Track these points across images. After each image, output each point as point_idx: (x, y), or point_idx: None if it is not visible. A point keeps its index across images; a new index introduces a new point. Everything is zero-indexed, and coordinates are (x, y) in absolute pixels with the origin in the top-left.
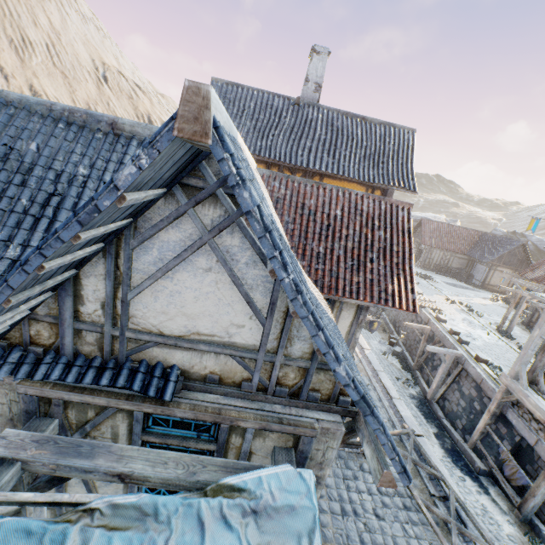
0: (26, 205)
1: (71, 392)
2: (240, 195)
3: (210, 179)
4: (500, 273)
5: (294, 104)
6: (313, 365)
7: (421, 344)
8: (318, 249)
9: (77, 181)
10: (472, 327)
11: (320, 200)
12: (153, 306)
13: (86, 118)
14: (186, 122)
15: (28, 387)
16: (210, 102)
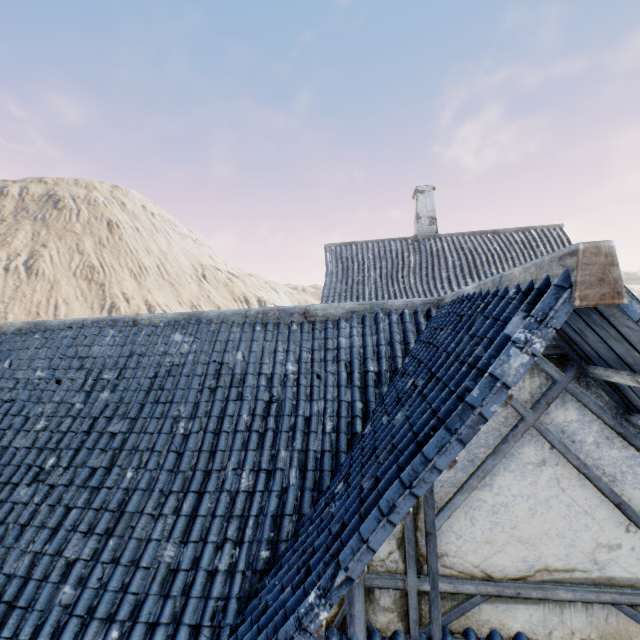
0: (247, 420)
1: None
2: None
3: None
4: None
5: (412, 242)
6: None
7: None
8: None
9: (290, 381)
10: None
11: None
12: (470, 534)
13: (279, 315)
14: (588, 286)
15: None
16: (615, 257)
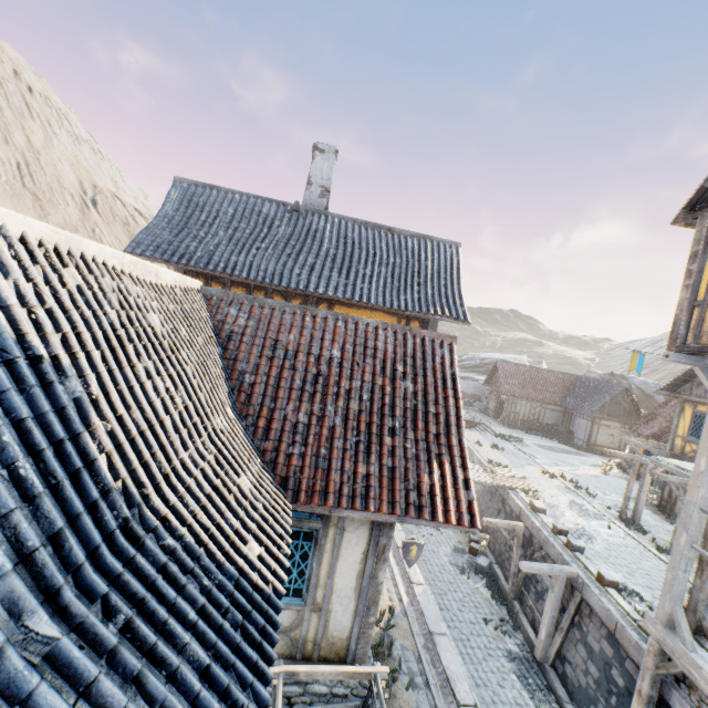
0: None
1: None
2: None
3: None
4: (606, 429)
5: (291, 210)
6: None
7: (514, 553)
8: (297, 417)
9: None
10: (584, 516)
11: (306, 334)
12: None
13: None
14: None
15: None
16: None
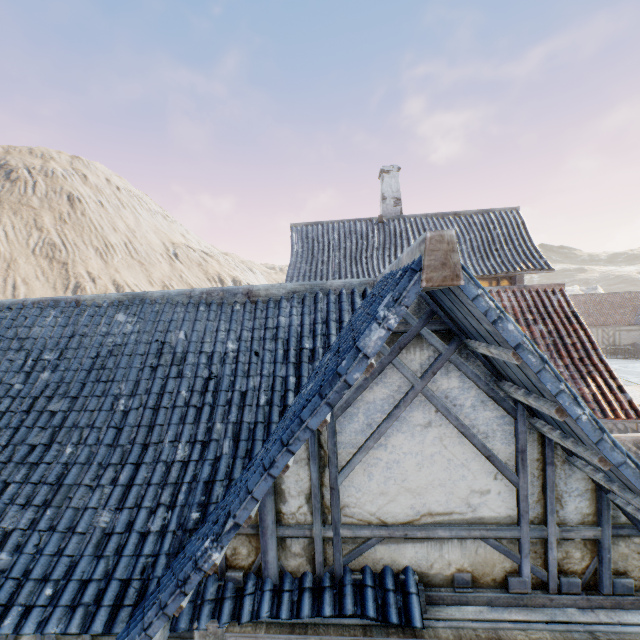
0: (186, 396)
1: (292, 635)
2: (504, 329)
3: (411, 320)
4: None
5: (377, 223)
6: (606, 532)
7: None
8: None
9: (229, 358)
10: None
11: None
12: (368, 487)
13: (223, 295)
14: (433, 270)
15: (238, 634)
16: (455, 245)
